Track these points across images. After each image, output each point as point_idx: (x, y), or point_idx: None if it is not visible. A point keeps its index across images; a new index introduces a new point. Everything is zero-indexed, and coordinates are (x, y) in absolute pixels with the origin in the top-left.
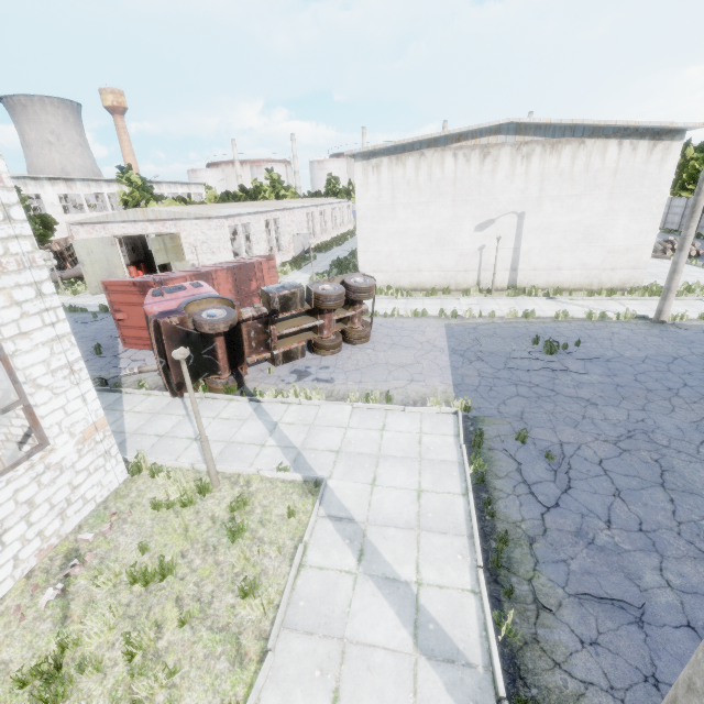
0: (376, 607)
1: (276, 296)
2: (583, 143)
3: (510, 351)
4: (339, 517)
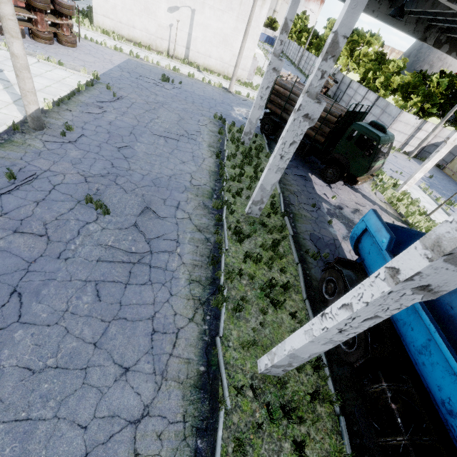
0: (3, 95)
1: None
2: None
3: (148, 76)
4: (3, 79)
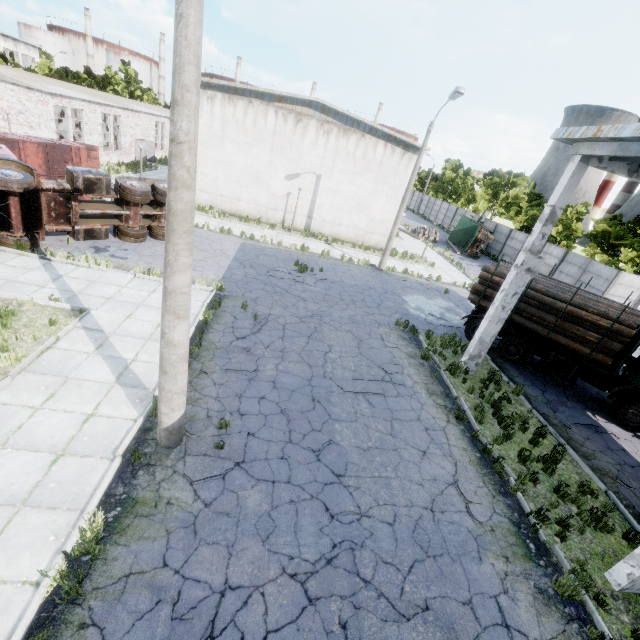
0: (98, 366)
1: (80, 177)
2: (364, 136)
3: (277, 267)
4: (92, 329)
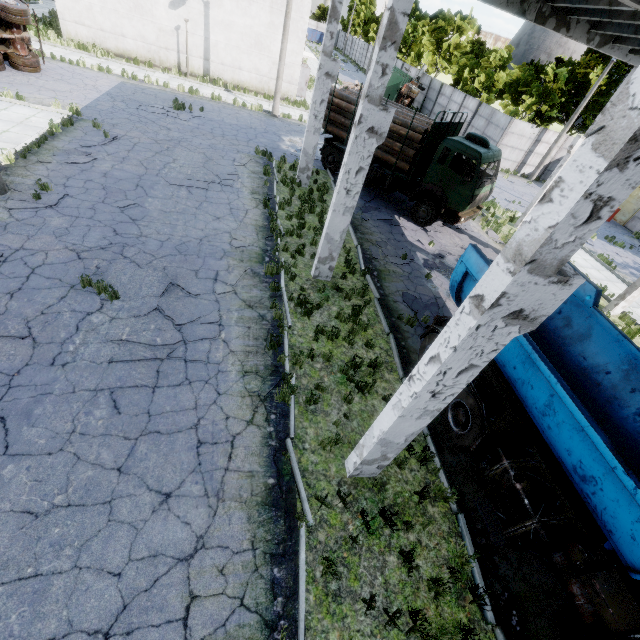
0: None
1: None
2: None
3: (153, 104)
4: None
